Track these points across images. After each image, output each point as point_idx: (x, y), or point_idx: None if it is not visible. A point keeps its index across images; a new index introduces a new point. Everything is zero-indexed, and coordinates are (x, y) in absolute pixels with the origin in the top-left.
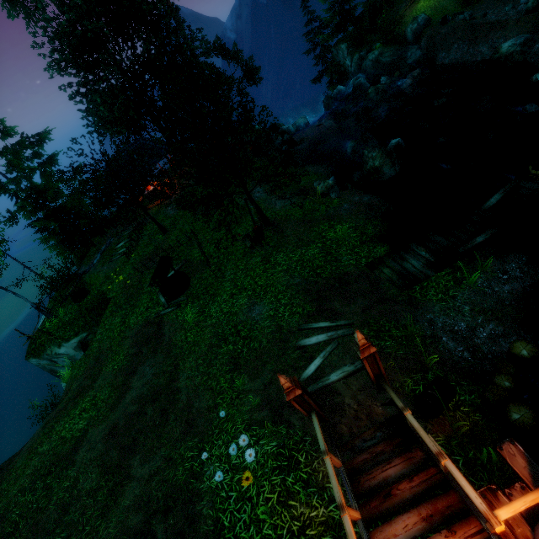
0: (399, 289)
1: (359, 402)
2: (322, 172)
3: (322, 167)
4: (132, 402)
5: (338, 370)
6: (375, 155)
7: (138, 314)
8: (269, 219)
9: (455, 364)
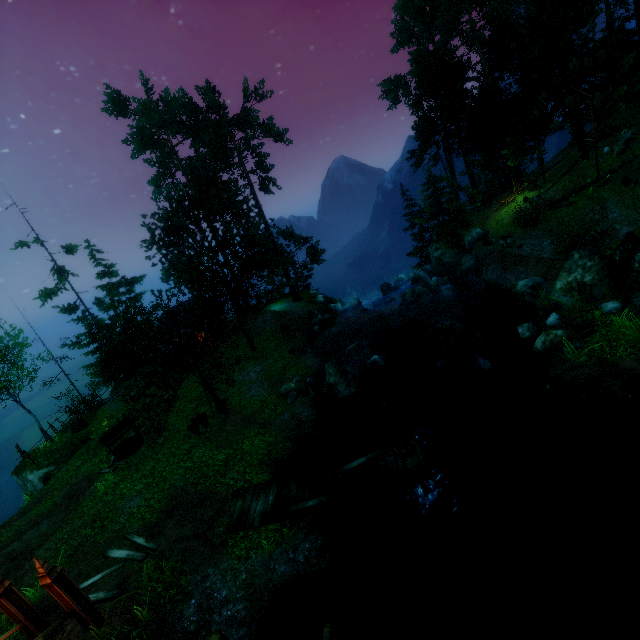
0: (227, 529)
1: (71, 632)
2: (313, 367)
3: (319, 361)
4: (7, 553)
5: (97, 592)
6: (331, 371)
7: (91, 464)
8: (230, 406)
9: (172, 632)
